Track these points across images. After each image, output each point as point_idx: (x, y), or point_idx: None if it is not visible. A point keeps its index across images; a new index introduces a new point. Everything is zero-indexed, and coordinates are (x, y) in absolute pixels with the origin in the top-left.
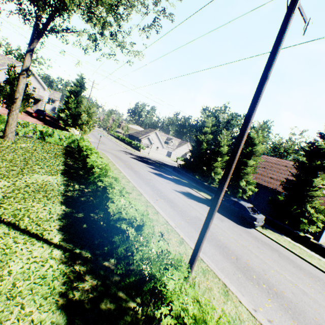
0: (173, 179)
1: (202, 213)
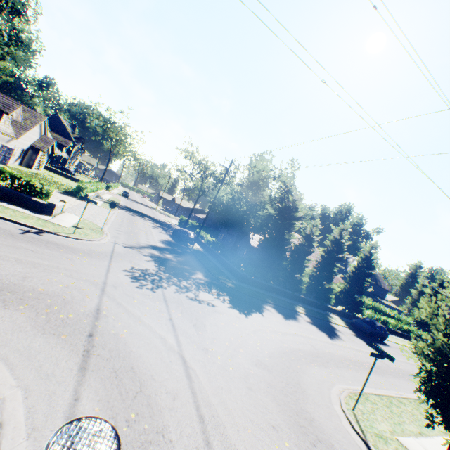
0: (311, 318)
1: (412, 363)
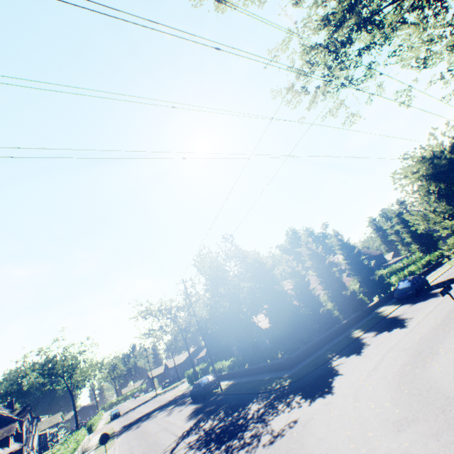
0: (372, 330)
1: None
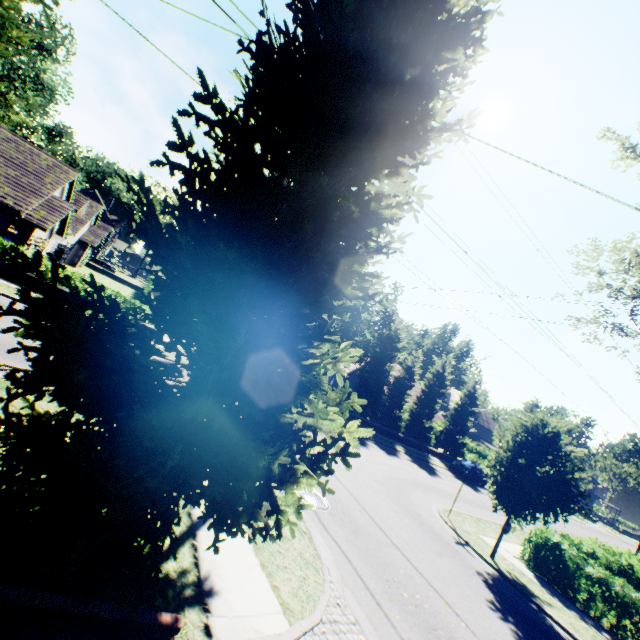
0: (411, 457)
1: None
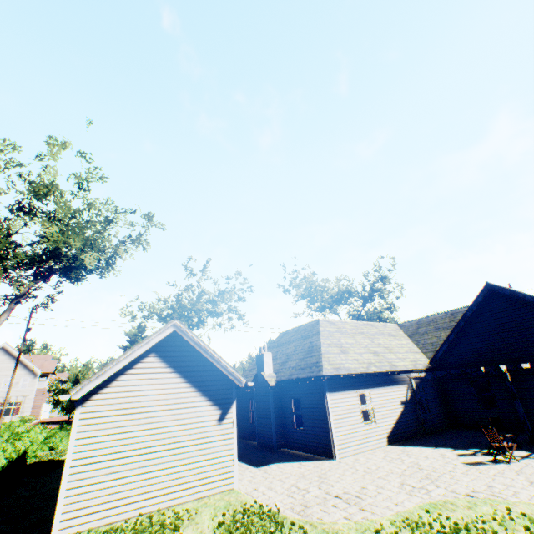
0: None
1: None
